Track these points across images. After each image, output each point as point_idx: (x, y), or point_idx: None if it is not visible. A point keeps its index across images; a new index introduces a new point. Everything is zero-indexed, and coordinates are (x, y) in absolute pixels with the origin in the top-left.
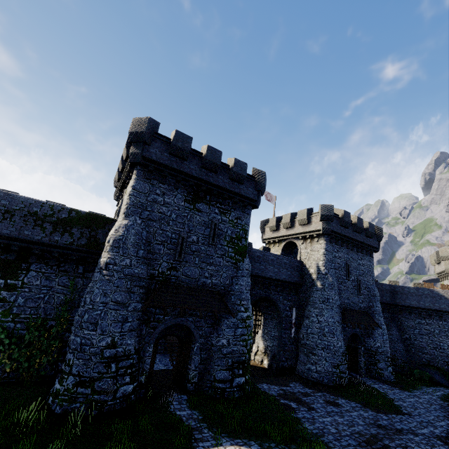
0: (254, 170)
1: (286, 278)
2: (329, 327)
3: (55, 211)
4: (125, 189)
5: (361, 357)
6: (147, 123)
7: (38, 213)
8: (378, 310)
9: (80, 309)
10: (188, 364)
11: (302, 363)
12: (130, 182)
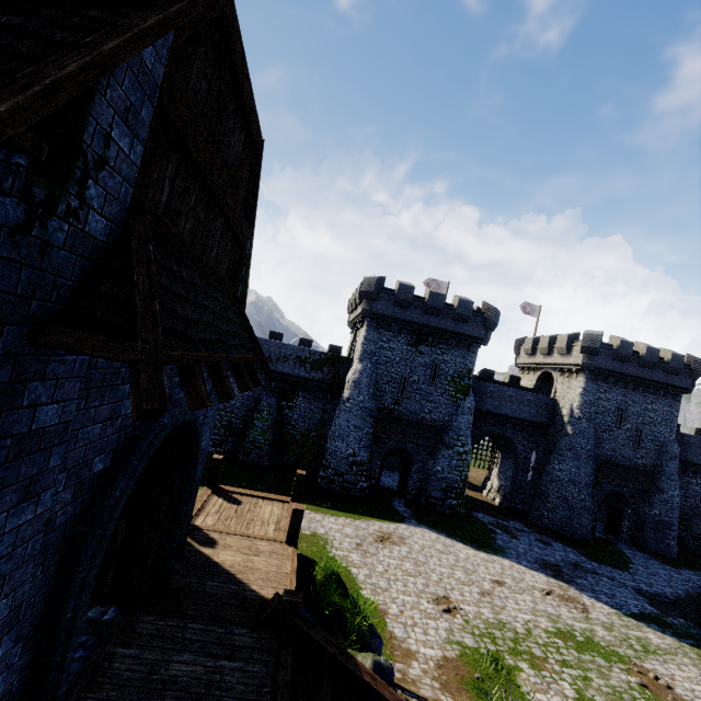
0: (484, 305)
1: (528, 417)
2: (570, 478)
3: (311, 354)
4: (358, 330)
5: (625, 520)
6: (375, 283)
7: (302, 357)
8: (668, 471)
9: (332, 427)
10: (408, 480)
11: (535, 509)
12: (362, 328)
